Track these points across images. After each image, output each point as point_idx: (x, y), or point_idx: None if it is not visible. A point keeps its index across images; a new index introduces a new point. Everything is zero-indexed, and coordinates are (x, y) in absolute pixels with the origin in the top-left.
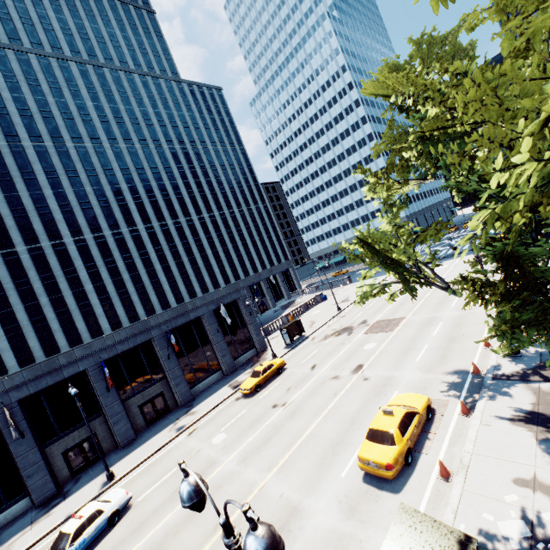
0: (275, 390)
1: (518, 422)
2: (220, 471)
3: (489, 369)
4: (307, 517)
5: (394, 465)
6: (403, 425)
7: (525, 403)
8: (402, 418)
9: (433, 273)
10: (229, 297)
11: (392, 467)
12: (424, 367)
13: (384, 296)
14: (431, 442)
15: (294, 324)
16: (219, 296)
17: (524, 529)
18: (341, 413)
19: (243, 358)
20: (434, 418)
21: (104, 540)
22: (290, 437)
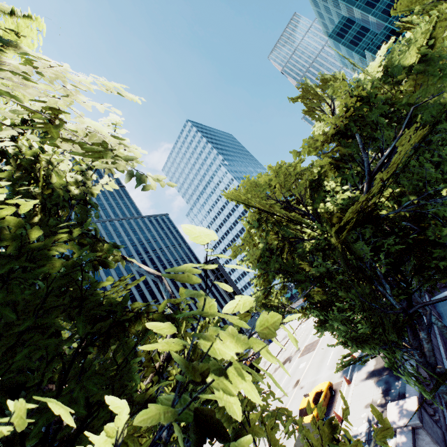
0: None
1: (368, 377)
2: None
3: (359, 354)
4: None
5: None
6: (315, 400)
7: (372, 366)
8: (314, 396)
9: (291, 308)
10: None
11: None
12: (331, 366)
13: (308, 326)
14: (334, 407)
15: (251, 366)
16: None
17: (367, 425)
18: None
19: None
20: (335, 394)
21: None
22: (262, 445)
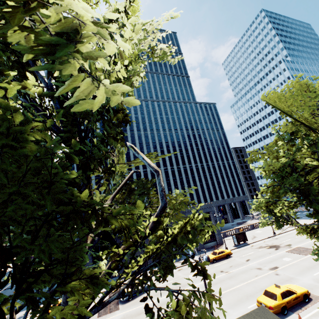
0: (223, 264)
1: None
2: (191, 287)
3: None
4: (227, 315)
5: (274, 308)
6: (284, 294)
7: None
8: (284, 291)
9: (295, 220)
10: (205, 210)
11: (272, 309)
12: (317, 279)
13: None
14: (302, 310)
15: (241, 234)
16: (200, 208)
17: None
18: (256, 285)
19: (209, 245)
20: (309, 302)
21: (145, 293)
22: (226, 286)
